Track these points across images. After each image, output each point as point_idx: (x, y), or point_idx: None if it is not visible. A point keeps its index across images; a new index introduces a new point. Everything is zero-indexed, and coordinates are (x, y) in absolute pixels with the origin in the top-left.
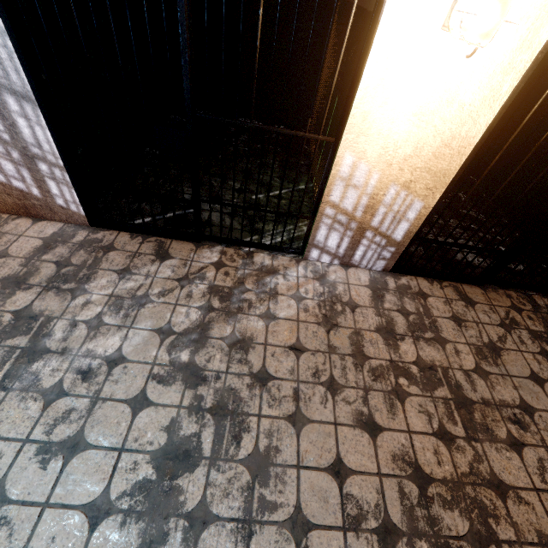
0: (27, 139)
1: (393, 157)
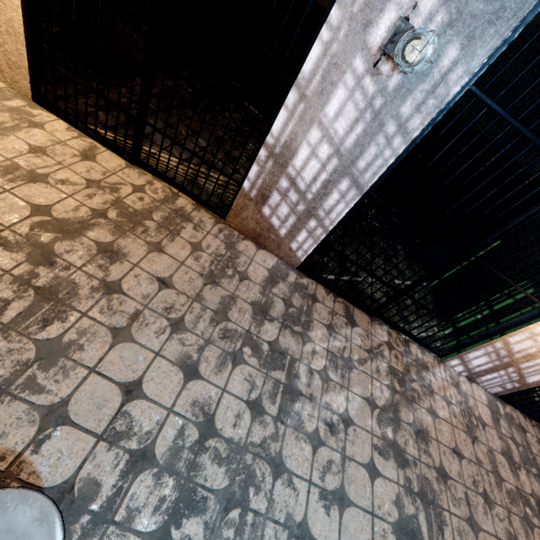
0: (324, 205)
1: None
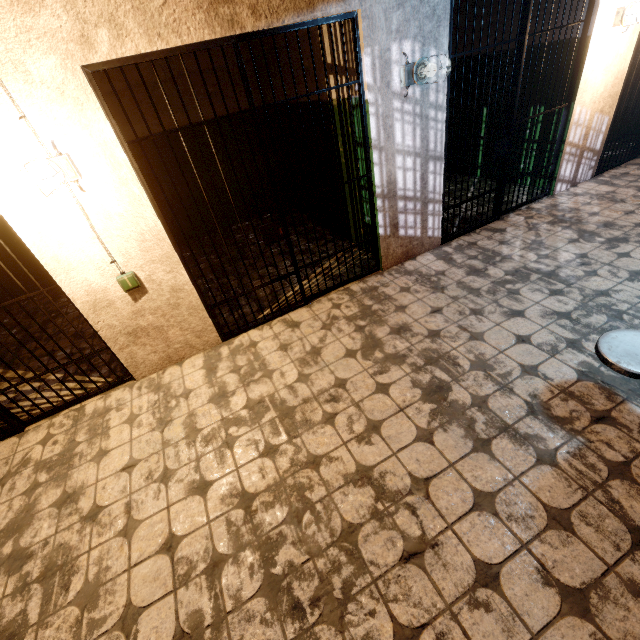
0: (429, 190)
1: (596, 97)
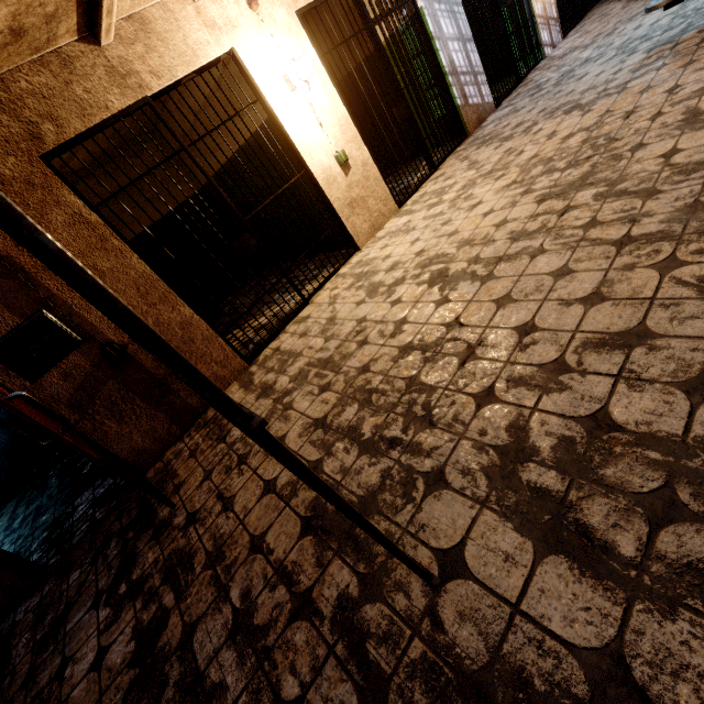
0: (474, 65)
1: None
